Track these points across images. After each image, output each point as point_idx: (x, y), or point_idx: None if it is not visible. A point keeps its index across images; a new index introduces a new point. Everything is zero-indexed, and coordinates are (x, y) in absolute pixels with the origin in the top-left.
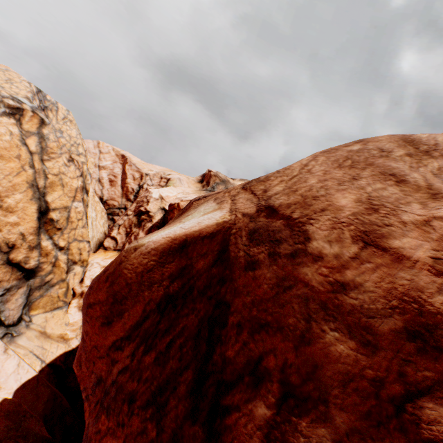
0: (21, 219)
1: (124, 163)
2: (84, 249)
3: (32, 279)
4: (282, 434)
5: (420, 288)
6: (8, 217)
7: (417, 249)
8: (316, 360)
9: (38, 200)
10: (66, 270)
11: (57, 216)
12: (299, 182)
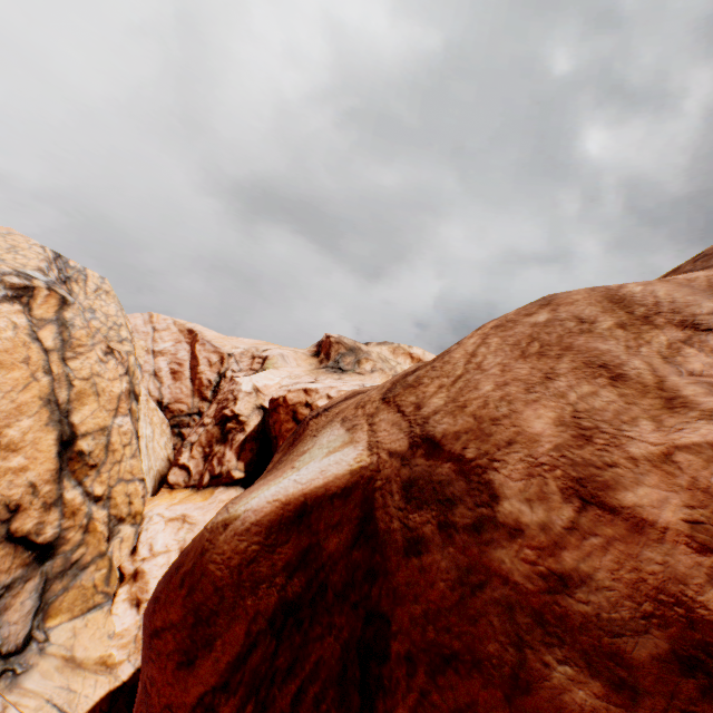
0: (31, 460)
1: (194, 341)
2: (135, 494)
3: (50, 560)
4: None
5: (681, 577)
6: (9, 459)
7: (661, 507)
8: None
9: (58, 424)
10: (106, 535)
11: (89, 445)
12: (467, 389)
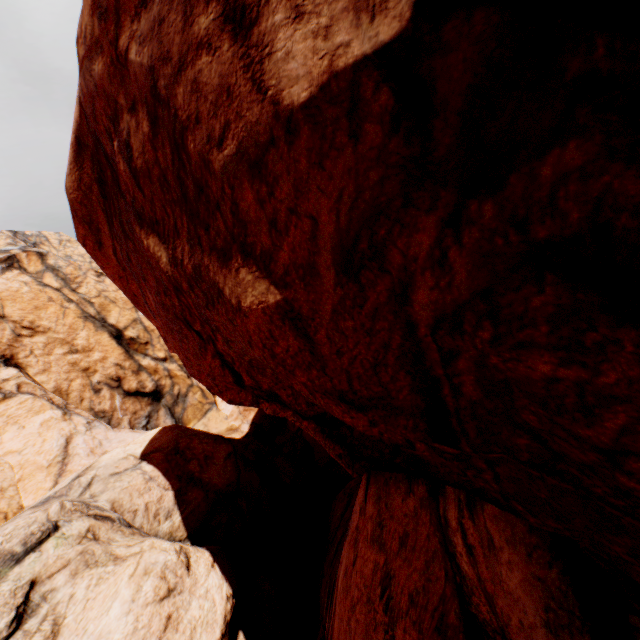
0: (105, 353)
1: None
2: None
3: (163, 399)
4: (122, 143)
5: None
6: (91, 356)
7: None
8: (103, 89)
9: (103, 328)
10: (186, 376)
11: (133, 333)
12: None
